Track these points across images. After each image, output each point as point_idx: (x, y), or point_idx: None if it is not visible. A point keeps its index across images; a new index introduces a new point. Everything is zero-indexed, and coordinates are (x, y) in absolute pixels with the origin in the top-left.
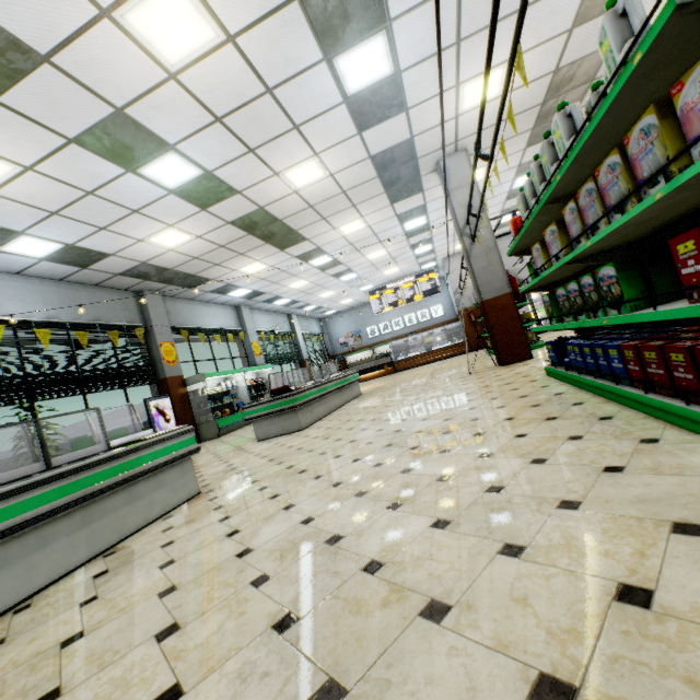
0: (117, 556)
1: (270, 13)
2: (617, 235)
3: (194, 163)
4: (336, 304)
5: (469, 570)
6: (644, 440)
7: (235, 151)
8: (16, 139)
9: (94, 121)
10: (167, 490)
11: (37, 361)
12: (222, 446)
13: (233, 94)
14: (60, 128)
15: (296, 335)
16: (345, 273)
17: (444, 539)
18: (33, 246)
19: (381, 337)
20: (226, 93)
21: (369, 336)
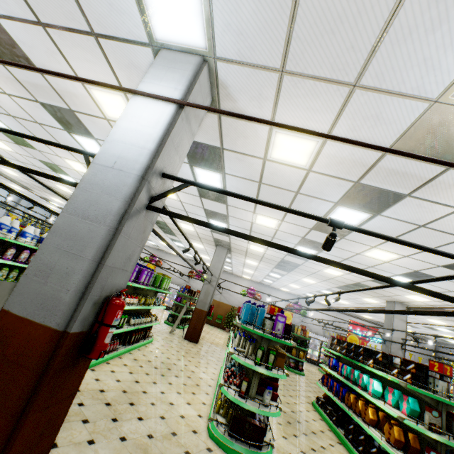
0: None
1: None
2: None
3: None
4: None
5: None
6: None
7: None
8: None
9: None
10: None
11: None
12: None
13: None
14: None
15: None
16: None
17: None
18: None
19: None
20: None
21: None
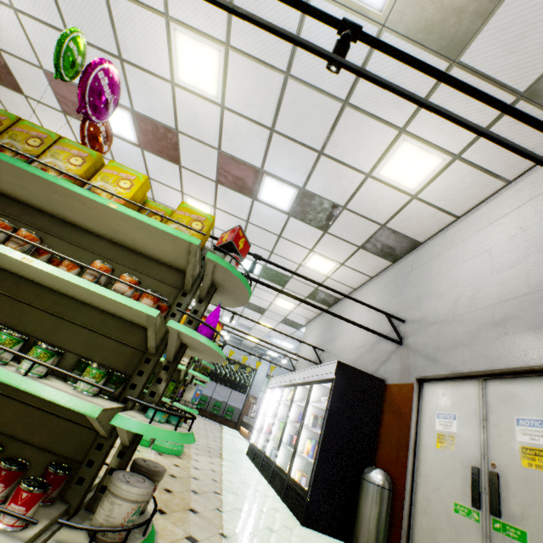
0: None
1: None
2: None
3: None
4: None
5: None
6: None
7: None
8: None
9: None
10: None
11: None
12: None
13: None
14: None
15: (256, 371)
16: None
17: None
18: None
19: None
20: None
21: None
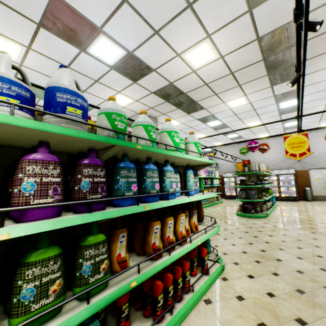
0: None
1: None
2: None
3: None
4: None
5: None
6: None
7: None
8: None
9: None
10: None
11: None
12: None
13: None
14: None
15: None
16: None
17: None
18: None
19: None
20: None
21: None
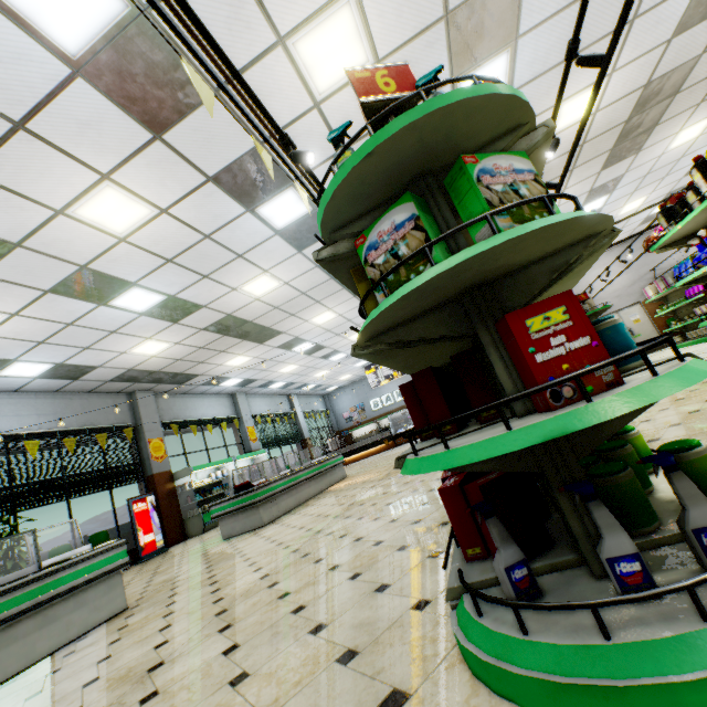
0: (11, 686)
1: (191, 192)
2: (419, 364)
3: (157, 292)
4: (335, 381)
5: (197, 700)
6: (434, 553)
7: (191, 279)
8: (2, 296)
9: (64, 277)
10: (89, 609)
11: (24, 472)
12: (195, 546)
13: (177, 243)
14: (37, 285)
15: (297, 414)
16: (333, 354)
17: (215, 667)
18: (26, 369)
19: (384, 409)
20: (171, 243)
21: (372, 408)
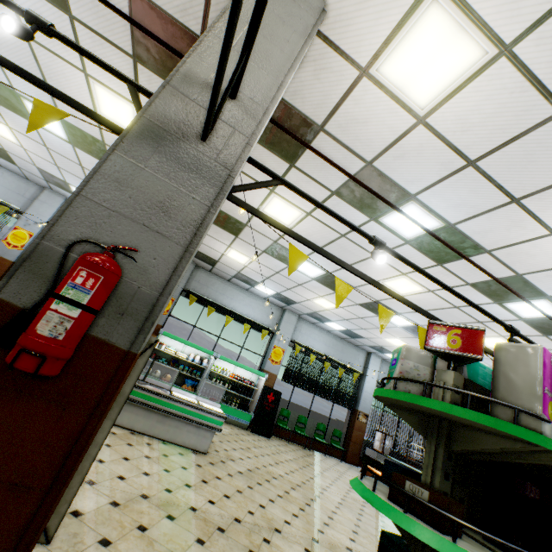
0: None
1: None
2: None
3: None
4: None
5: None
6: None
7: None
8: None
9: None
10: None
11: None
12: None
13: None
14: None
15: (364, 378)
16: None
17: None
18: None
19: None
20: None
21: None
